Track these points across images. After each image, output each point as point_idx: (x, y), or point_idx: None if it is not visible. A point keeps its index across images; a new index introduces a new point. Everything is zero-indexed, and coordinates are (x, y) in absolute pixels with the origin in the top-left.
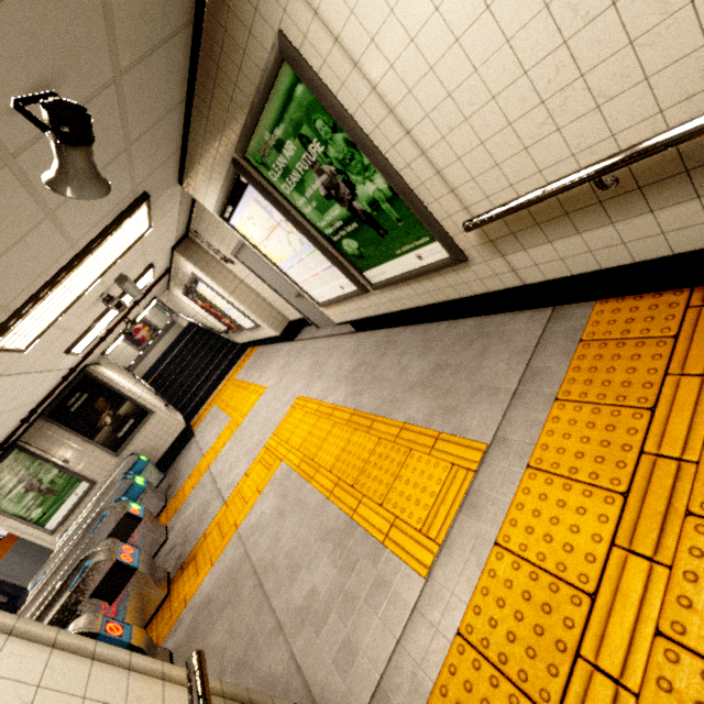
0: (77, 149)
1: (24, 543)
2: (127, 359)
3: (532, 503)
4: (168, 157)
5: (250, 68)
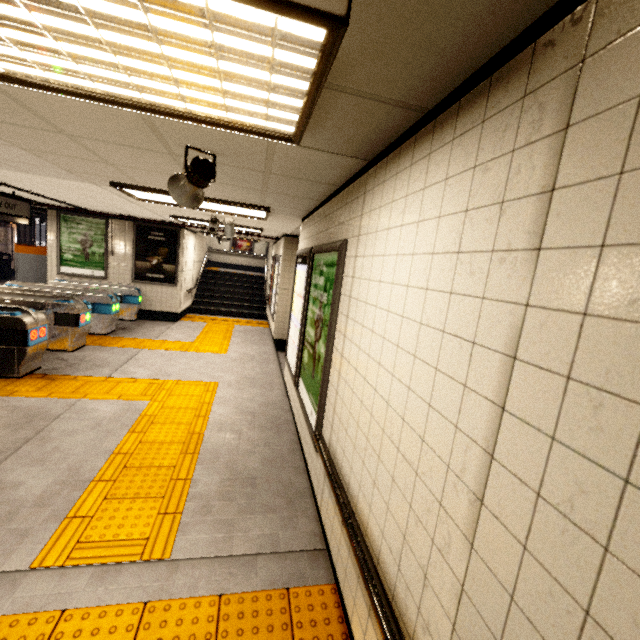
0: (191, 184)
1: (45, 261)
2: (220, 245)
3: (107, 624)
4: (298, 209)
5: (336, 232)
